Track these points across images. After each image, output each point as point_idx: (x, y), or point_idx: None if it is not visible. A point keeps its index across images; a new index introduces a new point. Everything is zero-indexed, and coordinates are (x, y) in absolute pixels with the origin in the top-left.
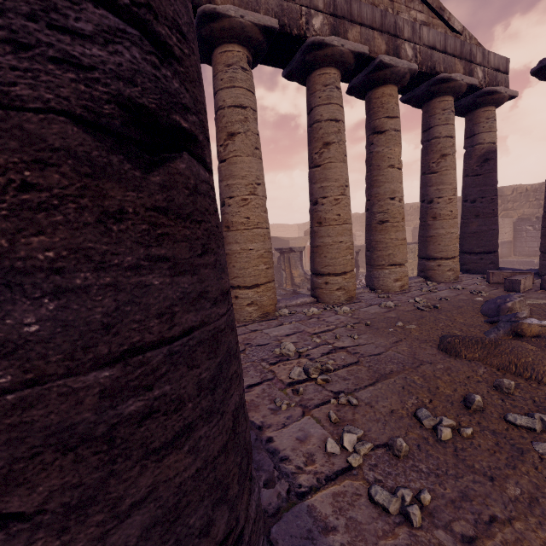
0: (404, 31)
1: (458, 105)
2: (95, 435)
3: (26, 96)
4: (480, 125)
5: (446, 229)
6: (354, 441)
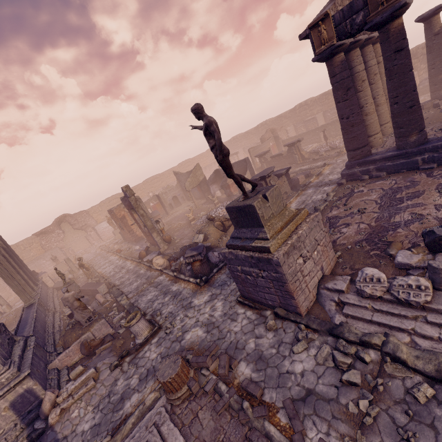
0: None
1: None
2: None
3: None
4: None
5: None
6: None
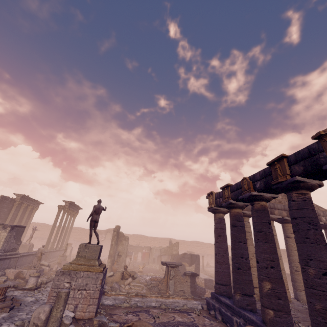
0: None
1: None
2: (284, 296)
3: (280, 278)
4: None
5: None
6: (301, 325)
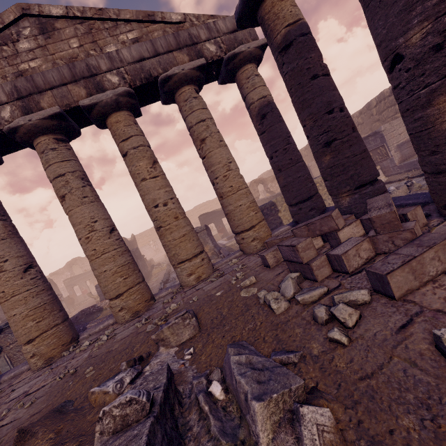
0: (101, 66)
1: (222, 77)
2: None
3: None
4: (244, 87)
5: (233, 205)
6: None
